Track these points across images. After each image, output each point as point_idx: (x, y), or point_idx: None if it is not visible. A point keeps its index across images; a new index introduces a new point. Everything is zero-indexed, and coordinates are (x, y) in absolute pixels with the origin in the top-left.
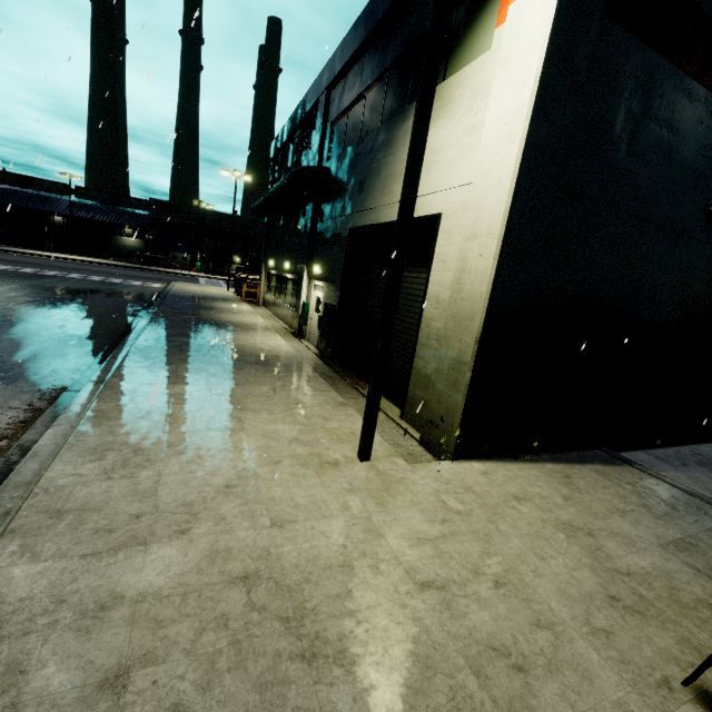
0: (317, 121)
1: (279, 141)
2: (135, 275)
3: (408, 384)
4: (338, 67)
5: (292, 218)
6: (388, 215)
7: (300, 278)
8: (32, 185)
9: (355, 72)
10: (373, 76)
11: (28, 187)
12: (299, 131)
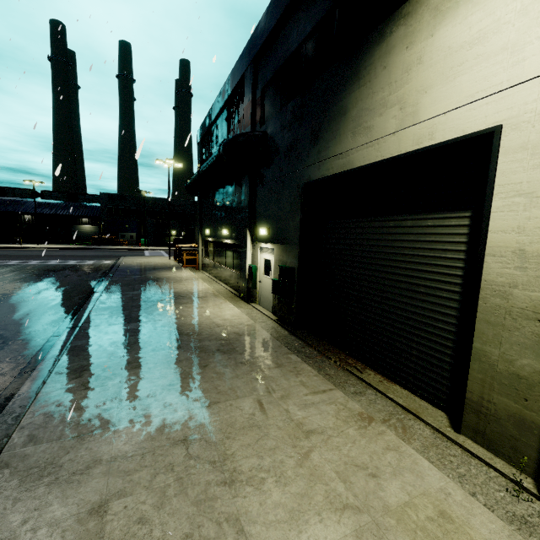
0: (245, 93)
1: (205, 127)
2: (89, 255)
3: (466, 382)
4: (266, 32)
5: (225, 189)
6: (370, 155)
7: (243, 242)
8: (6, 193)
9: (287, 30)
10: (314, 19)
11: (2, 195)
12: (224, 112)
